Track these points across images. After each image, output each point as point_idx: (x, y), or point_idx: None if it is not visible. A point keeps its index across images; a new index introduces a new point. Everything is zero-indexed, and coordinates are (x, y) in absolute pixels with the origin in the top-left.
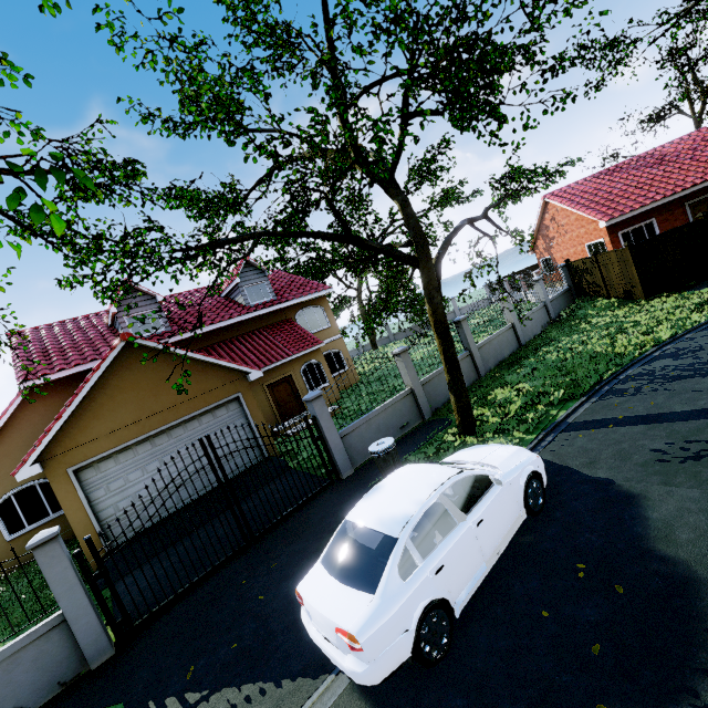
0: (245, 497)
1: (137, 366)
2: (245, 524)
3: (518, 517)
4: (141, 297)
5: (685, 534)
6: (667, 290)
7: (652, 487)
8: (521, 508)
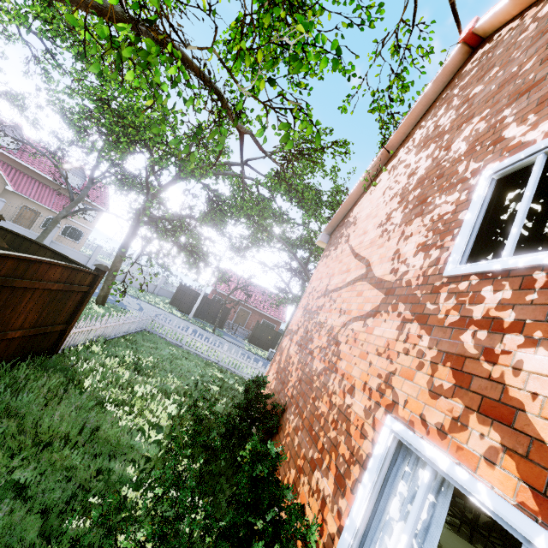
0: None
1: None
2: None
3: None
4: (19, 133)
5: None
6: (178, 307)
7: None
8: None
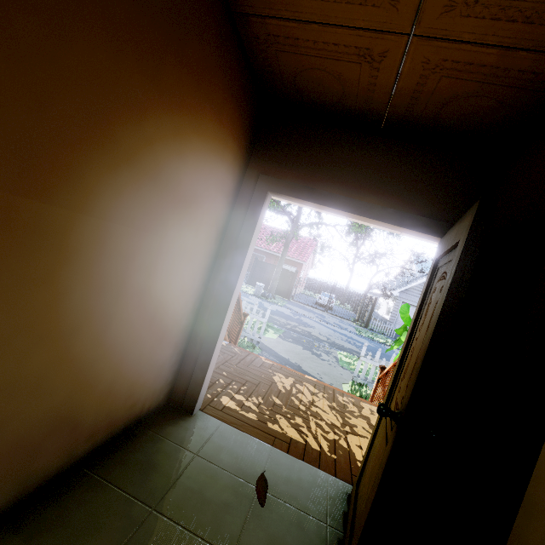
0: None
1: None
2: None
3: None
4: None
5: None
6: None
7: None
8: None
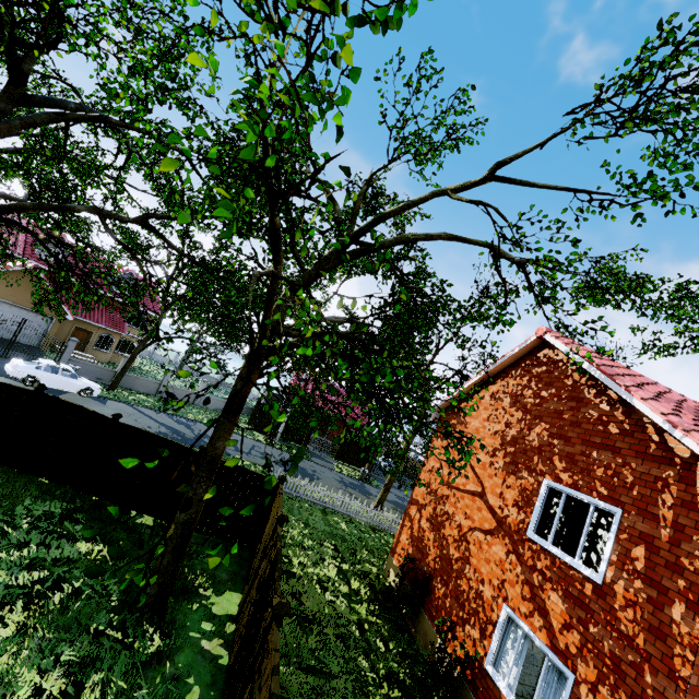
0: (14, 350)
1: (28, 277)
2: (8, 351)
3: (75, 390)
4: None
5: (95, 407)
6: (257, 428)
7: (108, 408)
8: (79, 390)
